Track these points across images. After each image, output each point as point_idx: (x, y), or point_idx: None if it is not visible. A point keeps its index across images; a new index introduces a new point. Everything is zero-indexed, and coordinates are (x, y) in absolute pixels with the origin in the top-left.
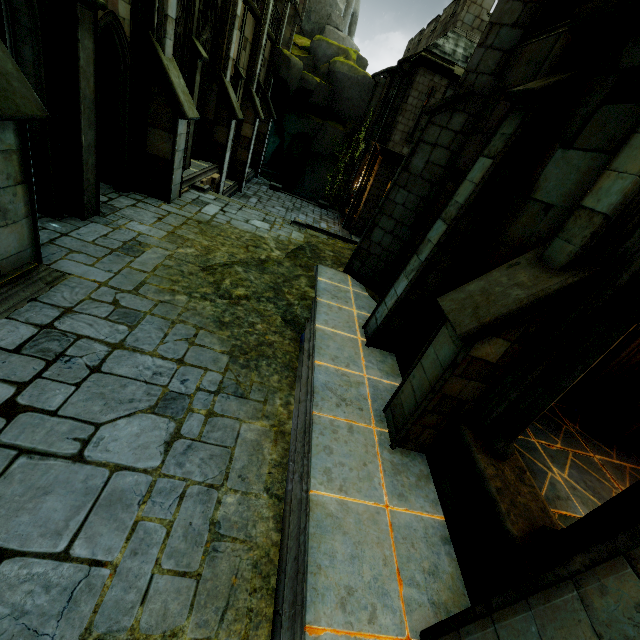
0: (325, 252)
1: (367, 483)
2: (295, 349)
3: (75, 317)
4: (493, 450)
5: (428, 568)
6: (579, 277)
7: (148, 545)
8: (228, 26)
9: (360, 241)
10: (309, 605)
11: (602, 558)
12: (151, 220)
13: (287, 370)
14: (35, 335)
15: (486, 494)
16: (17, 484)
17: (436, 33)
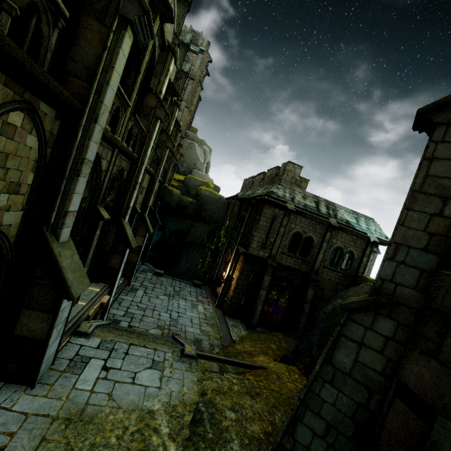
0: (225, 414)
1: None
2: None
3: None
4: None
5: None
6: None
7: None
8: (130, 189)
9: (280, 437)
10: None
11: None
12: None
13: None
14: None
15: None
16: None
17: (266, 181)
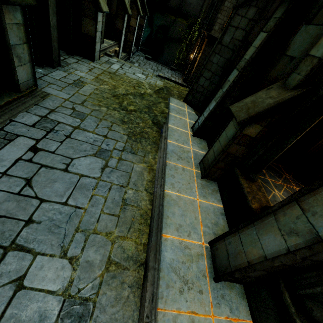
0: (174, 91)
1: (189, 190)
2: (158, 135)
3: (56, 114)
4: (248, 177)
5: (214, 222)
6: (301, 92)
7: (98, 204)
8: None
9: (192, 84)
10: (163, 228)
11: (286, 203)
12: (86, 70)
13: (154, 144)
14: (40, 120)
15: (242, 193)
16: (43, 177)
17: None
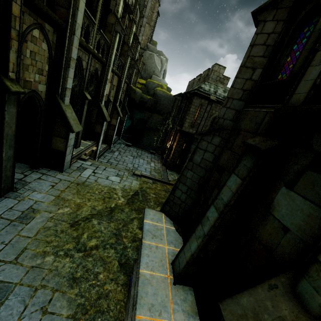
0: (150, 195)
1: None
2: (124, 295)
3: None
4: None
5: None
6: None
7: None
8: (103, 83)
9: (168, 195)
10: None
11: None
12: (47, 188)
13: None
14: None
15: None
16: None
17: (200, 81)
